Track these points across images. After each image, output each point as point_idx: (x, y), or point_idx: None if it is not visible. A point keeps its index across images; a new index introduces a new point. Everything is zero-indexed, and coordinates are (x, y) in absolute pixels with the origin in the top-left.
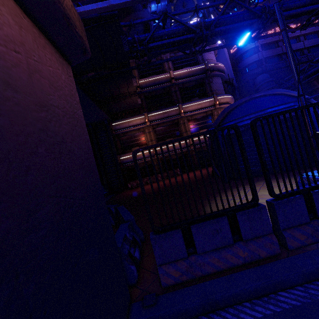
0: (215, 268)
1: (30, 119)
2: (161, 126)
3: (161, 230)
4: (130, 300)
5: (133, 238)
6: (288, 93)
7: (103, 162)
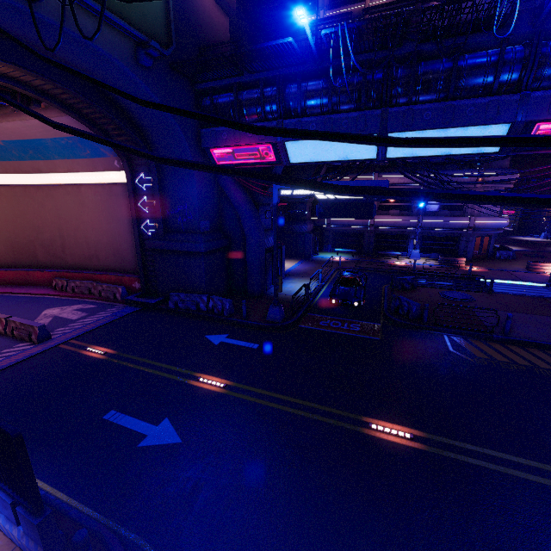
0: None
1: (217, 33)
2: None
3: None
4: None
5: None
6: None
7: None
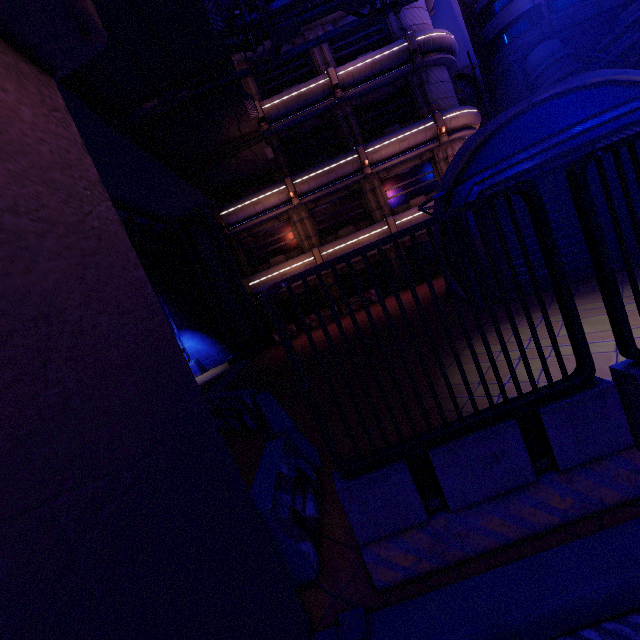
0: (496, 539)
1: None
2: (325, 204)
3: (360, 468)
4: (310, 625)
5: (298, 469)
6: (625, 77)
7: (216, 296)
